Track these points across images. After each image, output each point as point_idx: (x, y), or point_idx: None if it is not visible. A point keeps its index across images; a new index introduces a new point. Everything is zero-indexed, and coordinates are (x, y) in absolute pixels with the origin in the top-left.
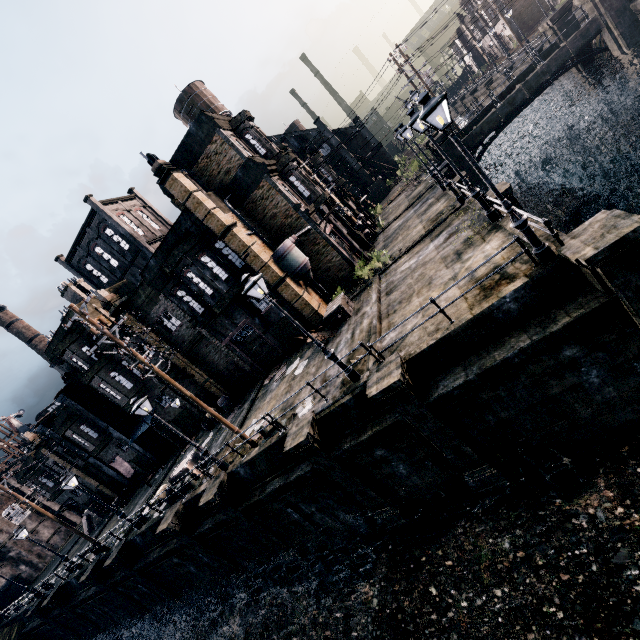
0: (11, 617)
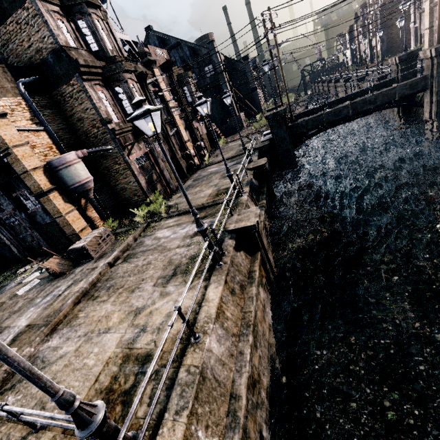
0: None
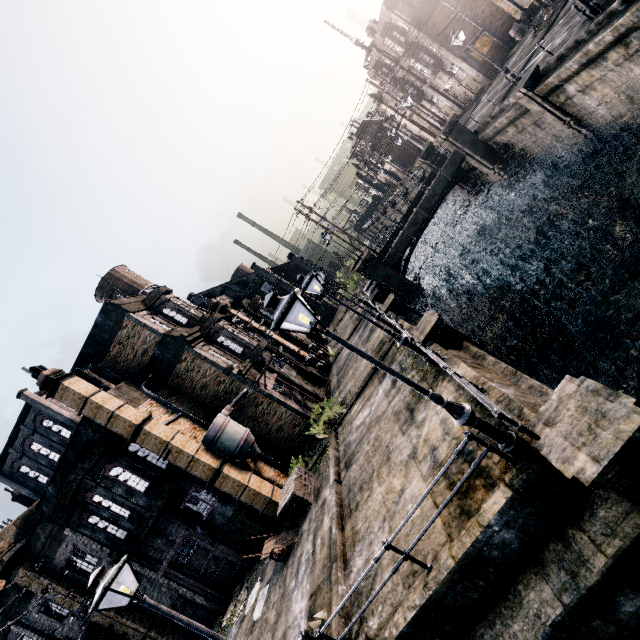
0: None
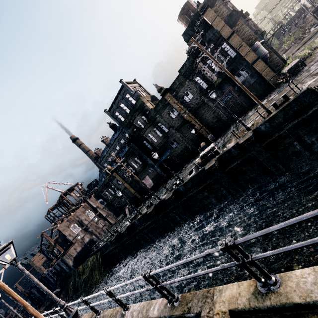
0: (96, 249)
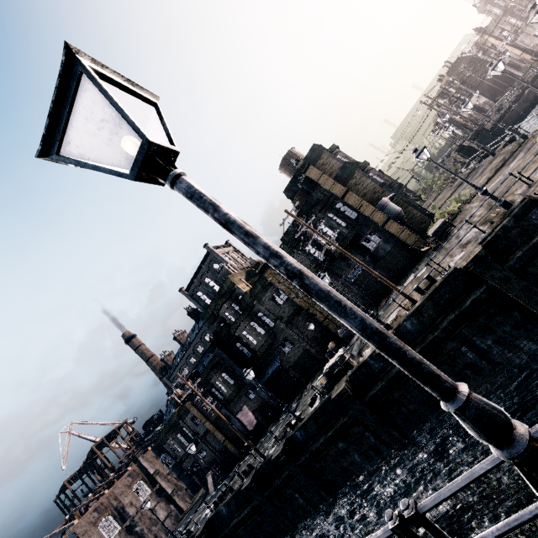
0: None
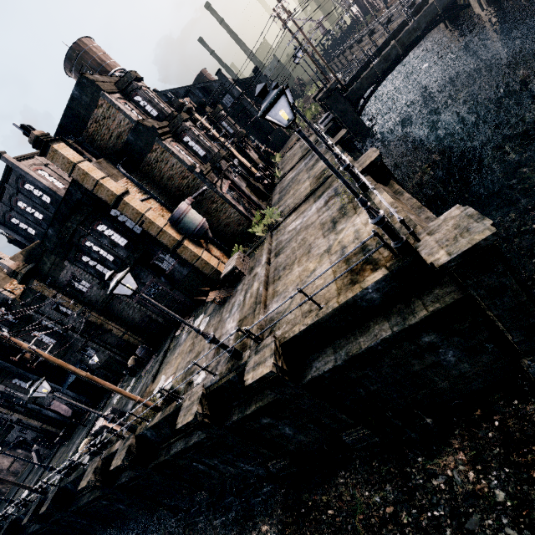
0: None
